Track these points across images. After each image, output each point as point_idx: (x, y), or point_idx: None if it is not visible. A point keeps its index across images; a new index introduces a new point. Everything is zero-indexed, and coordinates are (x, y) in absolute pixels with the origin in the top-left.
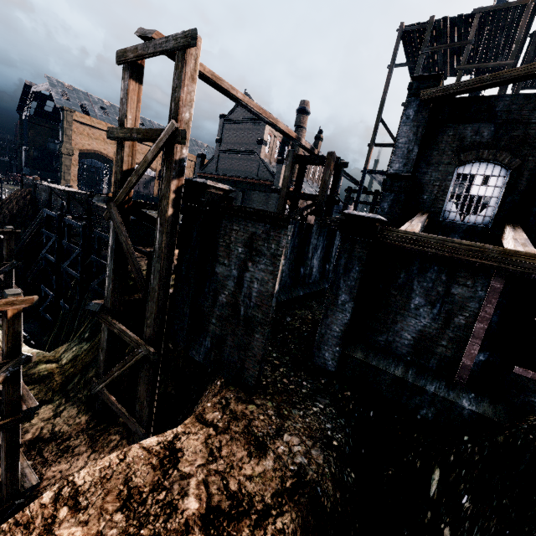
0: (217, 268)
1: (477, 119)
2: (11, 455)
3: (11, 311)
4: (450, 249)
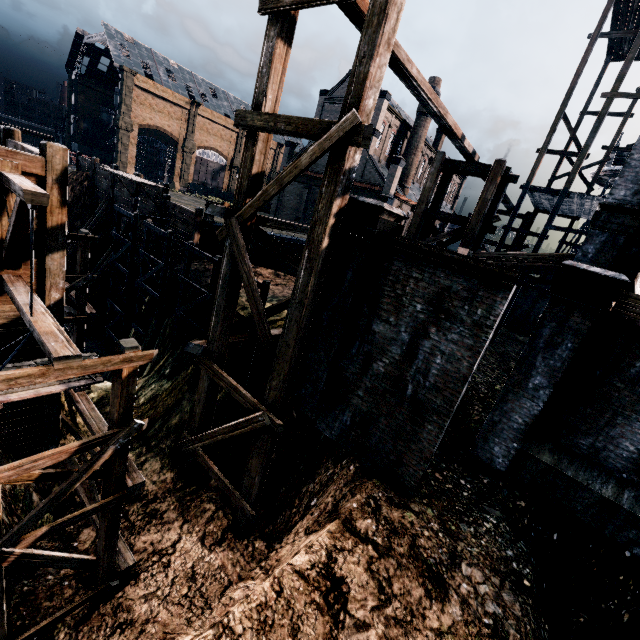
0: (375, 325)
1: None
2: (110, 534)
3: (126, 370)
4: None
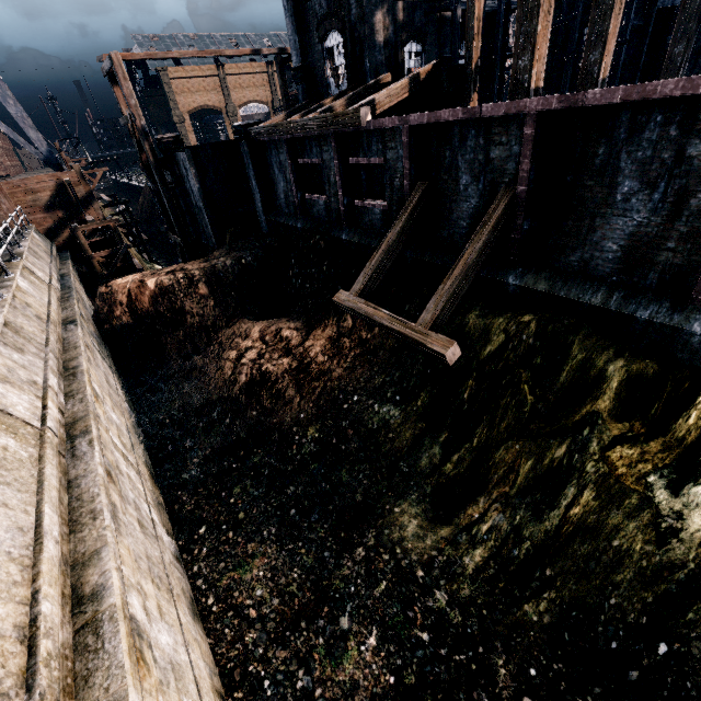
0: (186, 186)
1: None
2: None
3: (113, 225)
4: (266, 133)
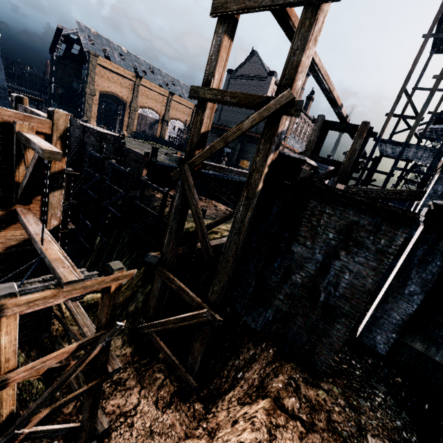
0: (294, 247)
1: None
2: (93, 407)
3: (114, 286)
4: None
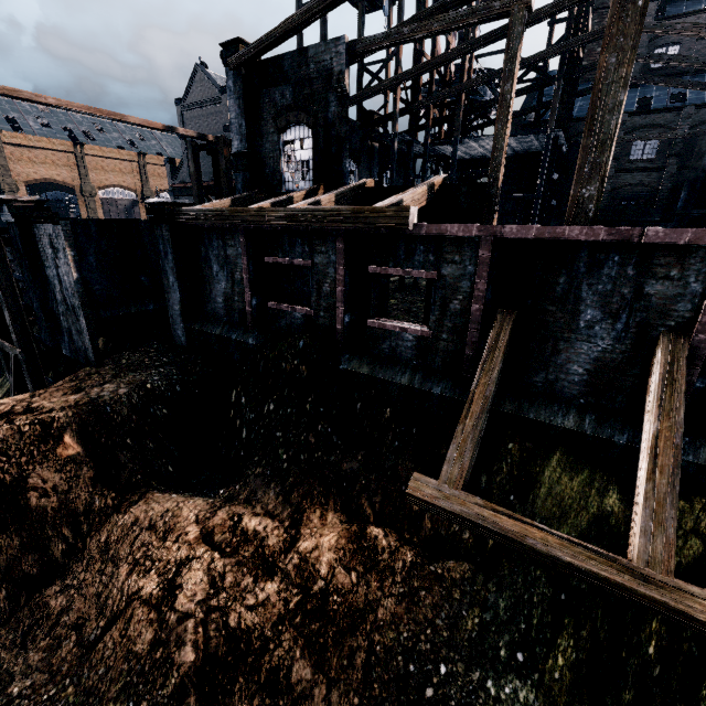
0: (47, 272)
1: (278, 81)
2: None
3: None
4: (209, 218)
